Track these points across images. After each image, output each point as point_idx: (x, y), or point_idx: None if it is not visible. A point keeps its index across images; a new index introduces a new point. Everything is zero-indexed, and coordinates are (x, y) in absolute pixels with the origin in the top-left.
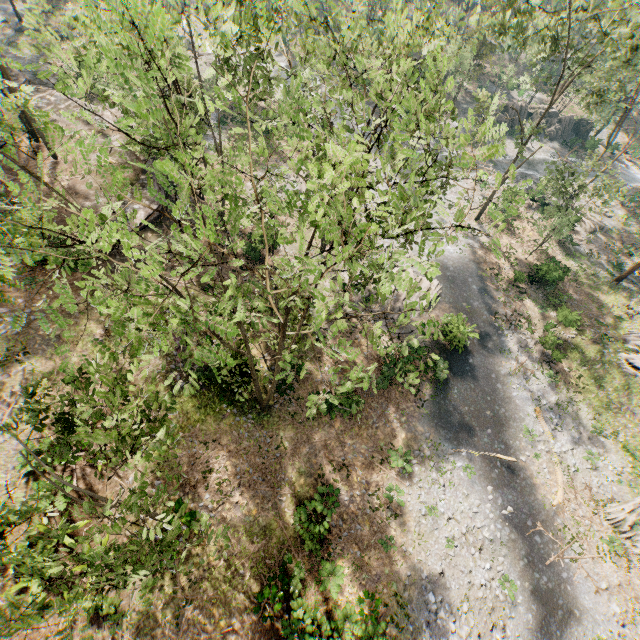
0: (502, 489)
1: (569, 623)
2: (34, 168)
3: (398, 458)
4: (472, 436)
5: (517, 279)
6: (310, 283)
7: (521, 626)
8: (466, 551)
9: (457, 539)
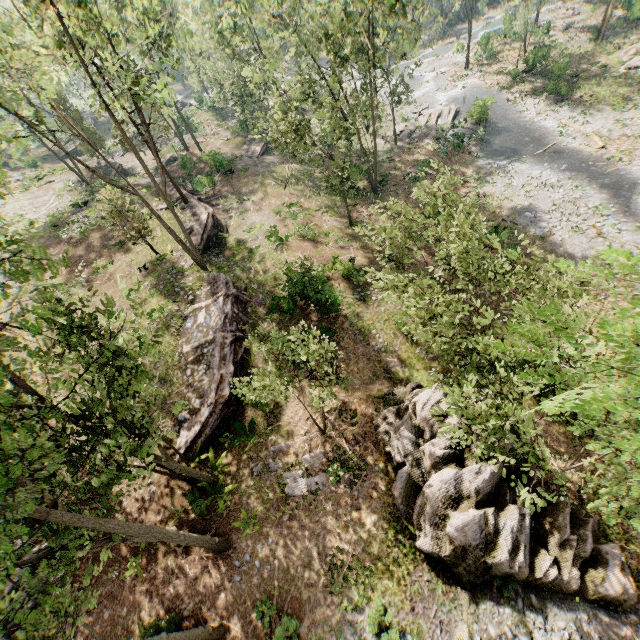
0: (555, 162)
1: (635, 188)
2: (195, 158)
3: (472, 175)
4: (520, 152)
5: (513, 76)
6: (369, 146)
7: (598, 201)
8: (542, 192)
9: (533, 190)
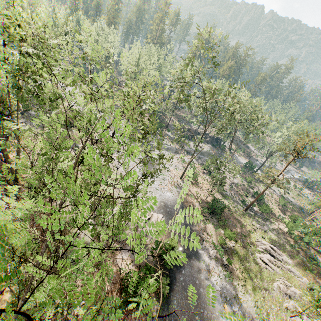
0: None
1: None
2: None
3: None
4: None
5: (203, 211)
6: None
7: None
8: None
9: None
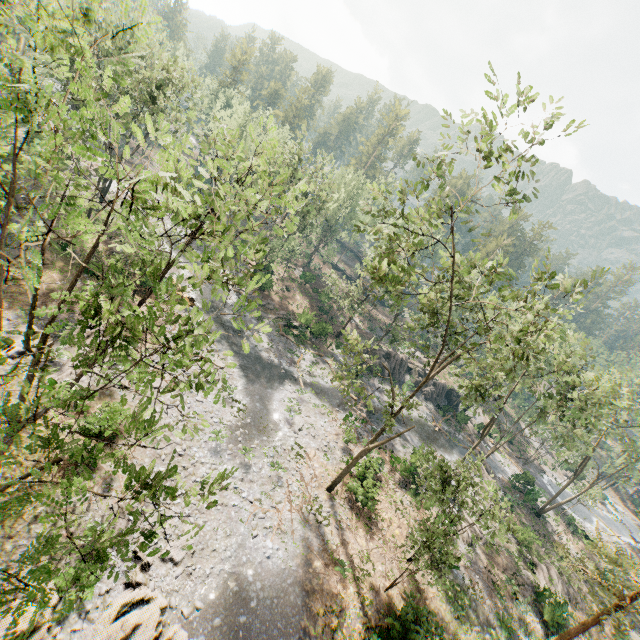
0: None
1: None
2: None
3: None
4: None
5: None
6: None
7: None
8: None
9: None
